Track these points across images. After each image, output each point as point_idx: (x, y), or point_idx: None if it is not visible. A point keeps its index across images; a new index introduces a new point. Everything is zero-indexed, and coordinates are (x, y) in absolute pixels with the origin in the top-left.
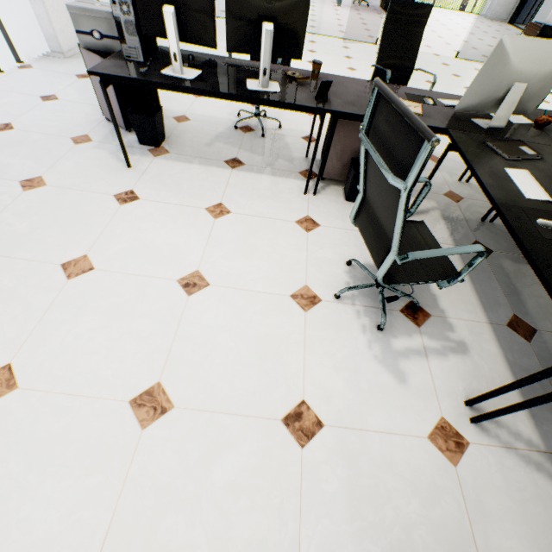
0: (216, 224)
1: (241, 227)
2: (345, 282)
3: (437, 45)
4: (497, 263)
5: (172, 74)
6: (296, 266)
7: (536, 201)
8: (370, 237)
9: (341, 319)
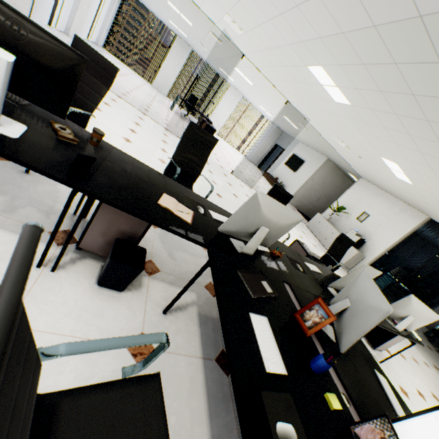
0: None
1: None
2: None
3: (223, 161)
4: None
5: None
6: None
7: (274, 374)
8: None
9: None
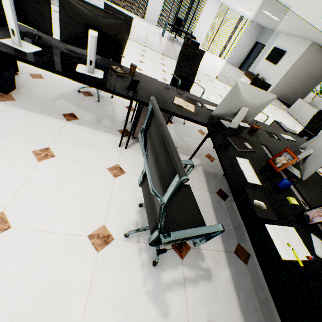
0: (38, 166)
1: (61, 170)
2: (135, 221)
3: (208, 70)
4: (230, 204)
5: (11, 44)
6: (99, 207)
7: (252, 184)
8: (148, 205)
9: (127, 257)
